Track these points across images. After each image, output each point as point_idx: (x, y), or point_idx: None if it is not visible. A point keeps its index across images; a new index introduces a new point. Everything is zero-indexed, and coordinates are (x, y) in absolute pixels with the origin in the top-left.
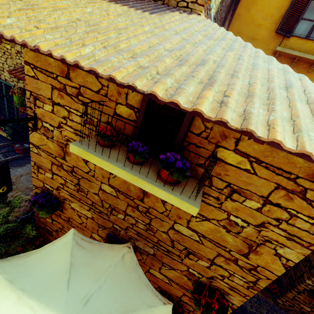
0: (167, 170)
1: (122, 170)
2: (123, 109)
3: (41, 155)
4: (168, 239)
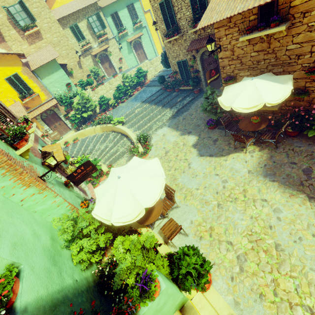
0: (272, 23)
1: (257, 33)
2: (252, 17)
3: (224, 61)
4: (286, 57)
